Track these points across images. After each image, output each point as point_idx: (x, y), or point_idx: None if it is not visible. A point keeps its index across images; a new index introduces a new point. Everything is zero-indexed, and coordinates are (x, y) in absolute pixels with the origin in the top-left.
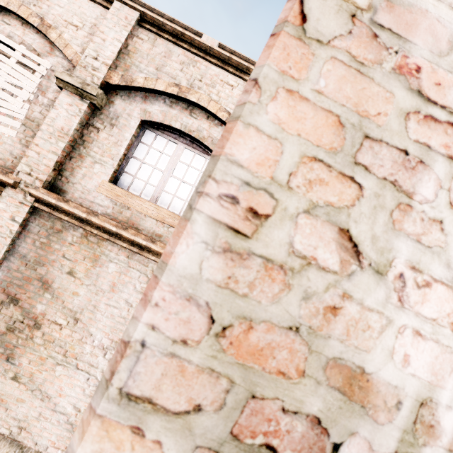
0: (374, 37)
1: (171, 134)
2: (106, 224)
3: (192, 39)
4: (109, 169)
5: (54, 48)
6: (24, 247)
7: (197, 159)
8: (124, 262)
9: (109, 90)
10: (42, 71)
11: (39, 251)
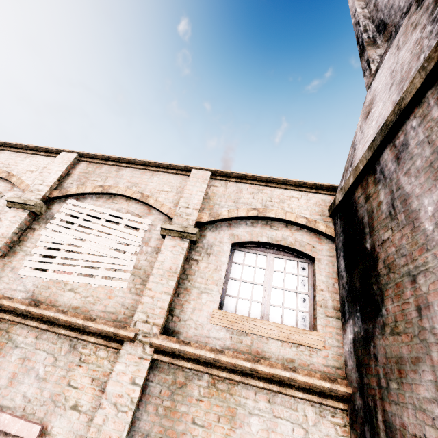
0: None
1: (257, 248)
2: (238, 360)
3: (254, 177)
4: (216, 296)
5: (151, 209)
6: (145, 420)
7: (289, 264)
8: (266, 412)
9: (199, 227)
10: (144, 227)
11: (164, 422)
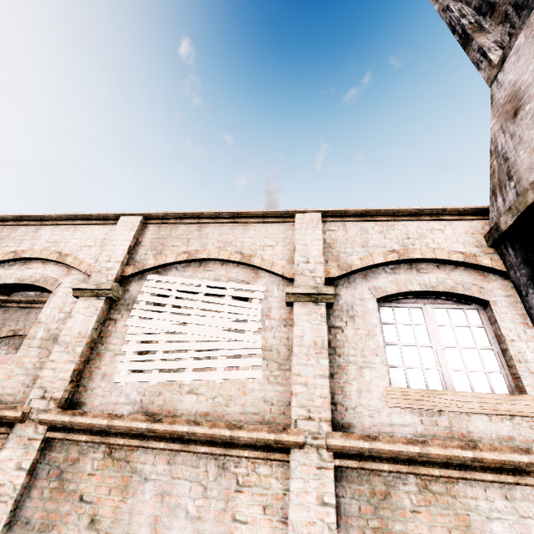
0: None
1: (406, 300)
2: (453, 450)
3: (377, 211)
4: (381, 369)
5: (257, 272)
6: None
7: (453, 314)
8: (508, 512)
9: (327, 285)
10: (258, 296)
11: None
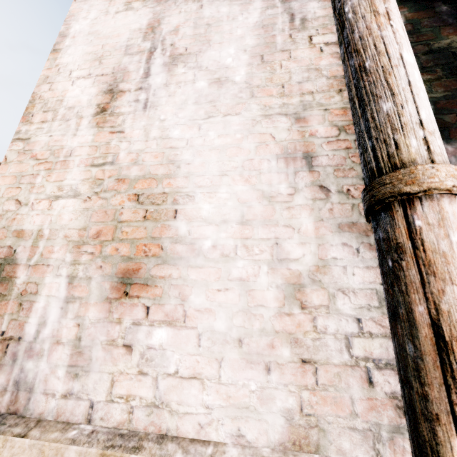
0: (24, 154)
1: None
2: None
3: None
4: None
5: None
6: None
7: None
8: None
9: None
10: None
11: None
